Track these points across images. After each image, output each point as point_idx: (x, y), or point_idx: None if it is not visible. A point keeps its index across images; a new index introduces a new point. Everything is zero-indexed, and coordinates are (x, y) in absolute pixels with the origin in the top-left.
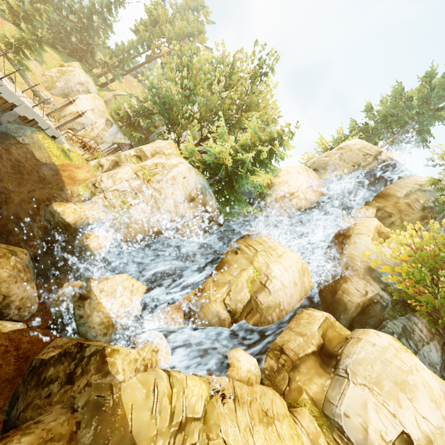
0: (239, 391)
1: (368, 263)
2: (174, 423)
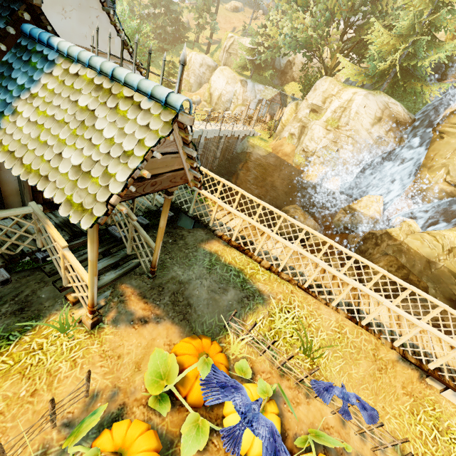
0: None
1: None
2: (444, 250)
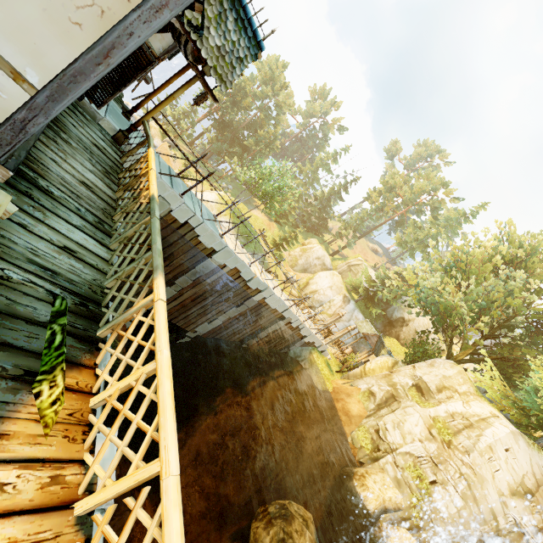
0: None
1: None
2: None
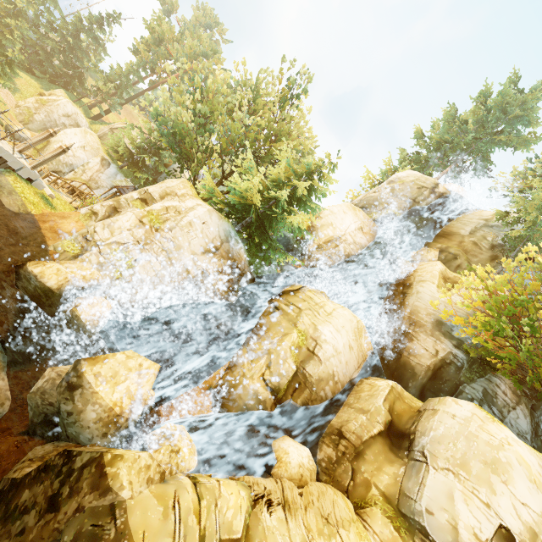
0: (290, 494)
1: (435, 316)
2: None
